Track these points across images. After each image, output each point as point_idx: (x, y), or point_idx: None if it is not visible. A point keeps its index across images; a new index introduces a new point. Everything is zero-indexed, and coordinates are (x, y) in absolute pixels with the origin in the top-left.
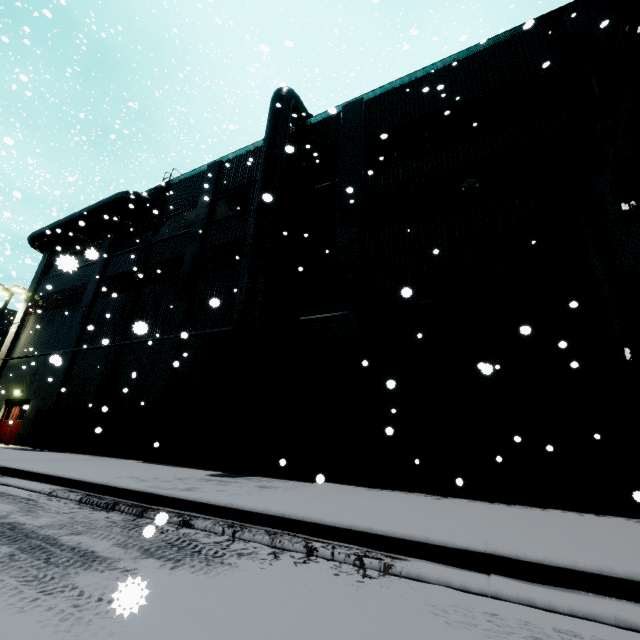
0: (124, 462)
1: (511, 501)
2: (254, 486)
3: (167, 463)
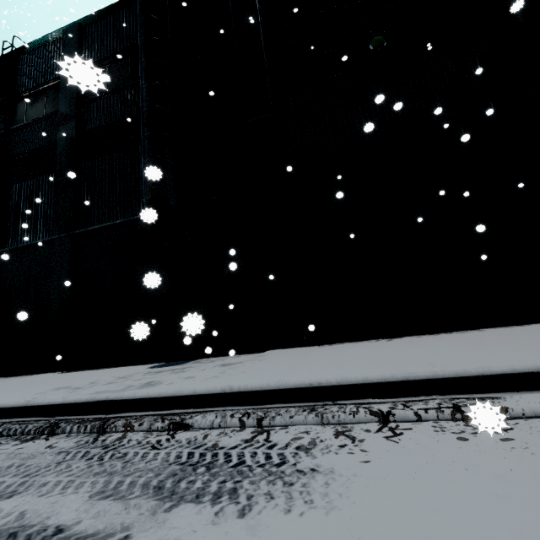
0: (36, 377)
1: (443, 330)
2: (215, 366)
3: (90, 368)
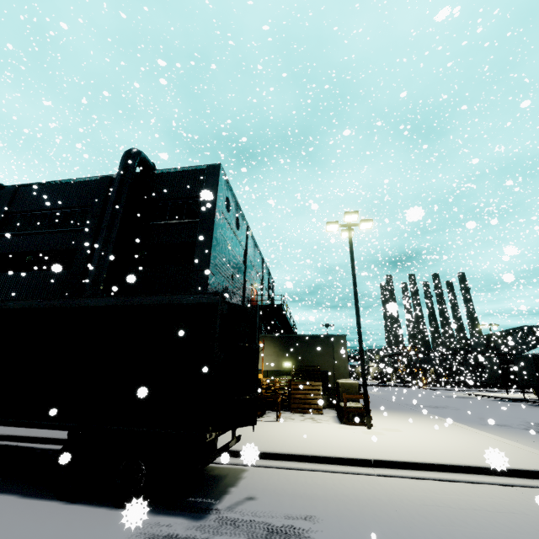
0: None
1: None
2: None
3: None
